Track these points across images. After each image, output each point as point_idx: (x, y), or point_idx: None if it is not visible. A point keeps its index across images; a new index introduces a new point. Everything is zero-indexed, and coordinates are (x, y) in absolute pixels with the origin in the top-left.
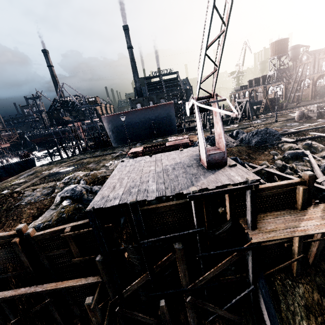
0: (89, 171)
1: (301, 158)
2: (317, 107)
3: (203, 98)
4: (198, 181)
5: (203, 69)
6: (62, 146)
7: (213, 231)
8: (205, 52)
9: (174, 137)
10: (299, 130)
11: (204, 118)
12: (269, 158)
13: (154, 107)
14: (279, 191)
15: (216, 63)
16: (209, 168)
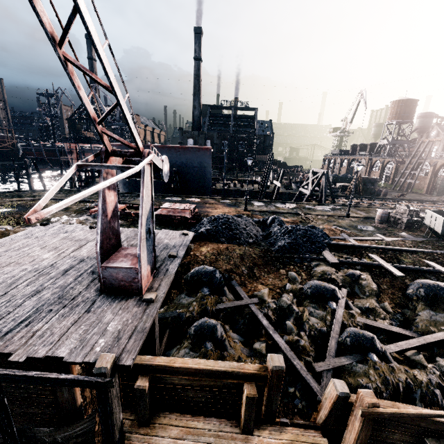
0: (3, 225)
1: (326, 302)
2: (408, 212)
3: (122, 153)
4: (36, 322)
5: (79, 92)
6: (37, 172)
7: (51, 430)
8: (55, 50)
9: (175, 203)
10: (358, 245)
11: (262, 181)
12: (279, 283)
13: (181, 148)
14: (207, 381)
15: (107, 86)
16: (106, 292)
